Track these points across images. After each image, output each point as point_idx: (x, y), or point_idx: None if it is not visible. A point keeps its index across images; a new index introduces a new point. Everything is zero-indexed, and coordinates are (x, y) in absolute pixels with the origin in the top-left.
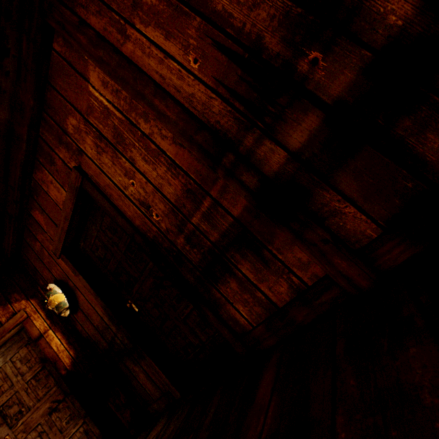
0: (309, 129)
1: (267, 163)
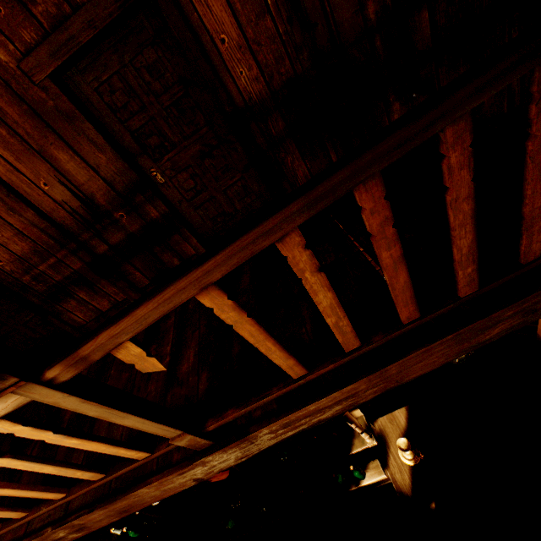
0: (120, 237)
1: (97, 248)
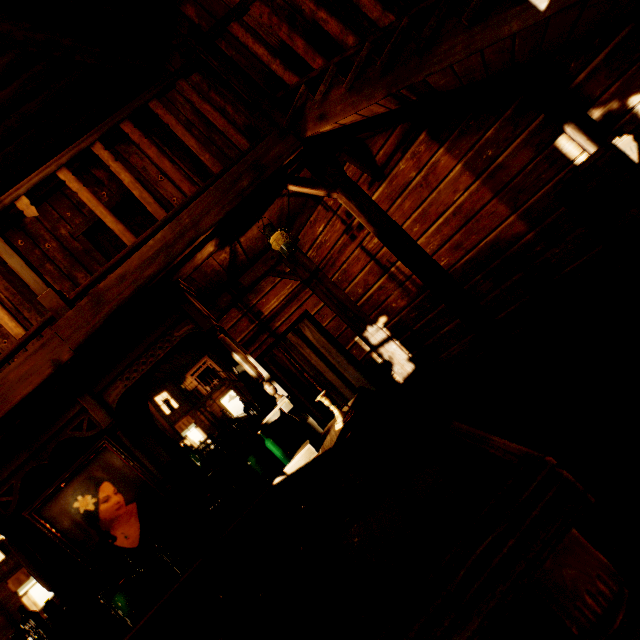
0: None
1: None
